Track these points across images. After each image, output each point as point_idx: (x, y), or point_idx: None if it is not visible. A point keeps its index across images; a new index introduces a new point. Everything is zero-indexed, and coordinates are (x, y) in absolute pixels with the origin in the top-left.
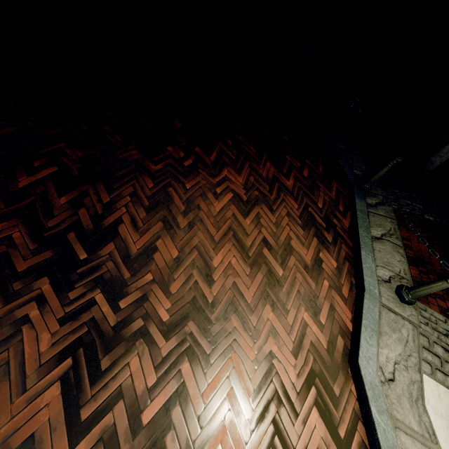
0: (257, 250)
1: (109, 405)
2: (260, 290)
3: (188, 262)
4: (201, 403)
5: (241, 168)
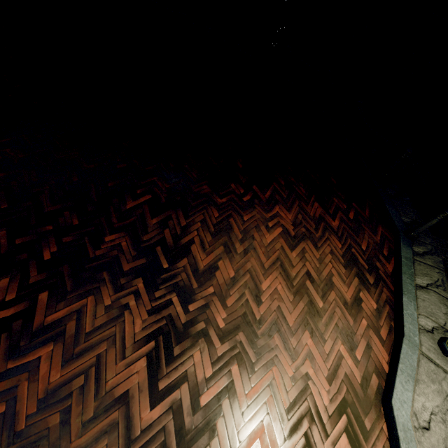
0: (300, 281)
1: (178, 383)
2: (301, 317)
3: (242, 283)
4: (245, 402)
5: (291, 206)
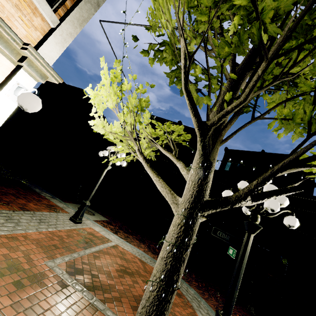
0: None
1: None
2: None
3: None
4: None
5: None
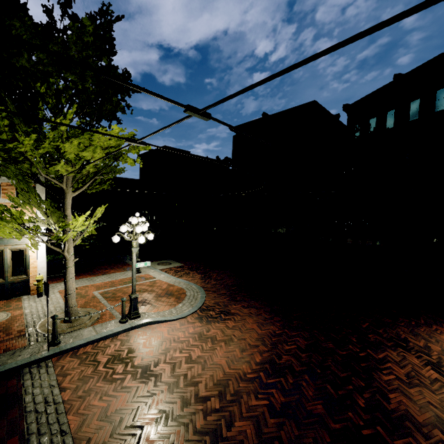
0: None
1: None
2: None
3: None
4: None
5: (441, 325)
